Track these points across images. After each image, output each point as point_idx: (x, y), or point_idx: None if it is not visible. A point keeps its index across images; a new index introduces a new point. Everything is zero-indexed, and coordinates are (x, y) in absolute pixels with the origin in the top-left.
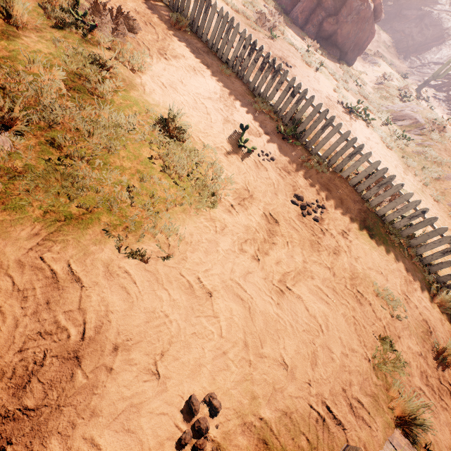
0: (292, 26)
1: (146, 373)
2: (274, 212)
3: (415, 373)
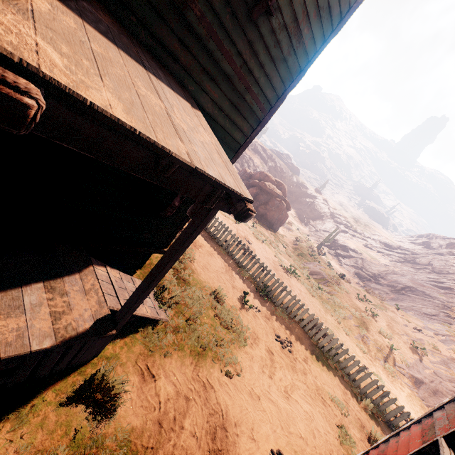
0: None
1: (249, 438)
2: (270, 347)
3: (361, 450)
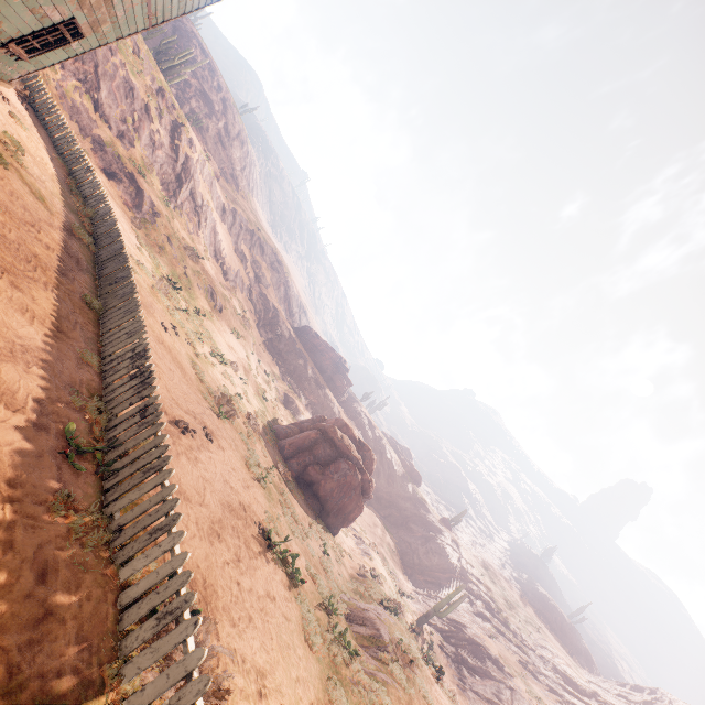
0: (273, 448)
1: None
2: None
3: None
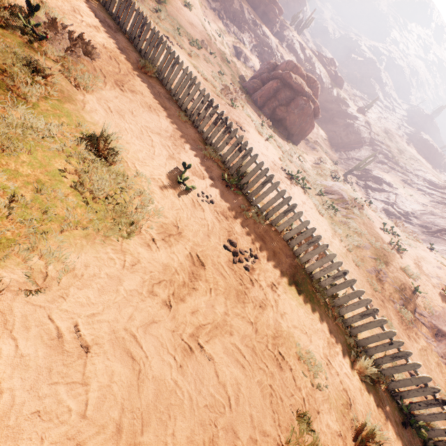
0: (252, 104)
1: None
2: (202, 254)
3: None
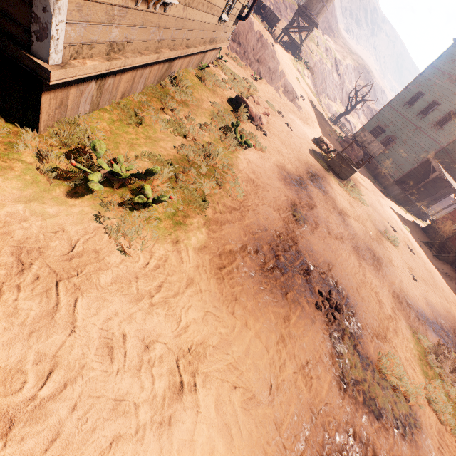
0: None
1: None
2: None
3: None
